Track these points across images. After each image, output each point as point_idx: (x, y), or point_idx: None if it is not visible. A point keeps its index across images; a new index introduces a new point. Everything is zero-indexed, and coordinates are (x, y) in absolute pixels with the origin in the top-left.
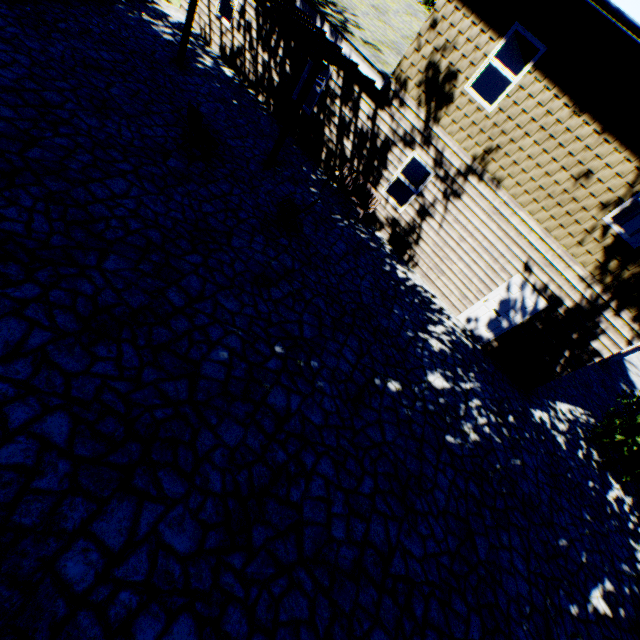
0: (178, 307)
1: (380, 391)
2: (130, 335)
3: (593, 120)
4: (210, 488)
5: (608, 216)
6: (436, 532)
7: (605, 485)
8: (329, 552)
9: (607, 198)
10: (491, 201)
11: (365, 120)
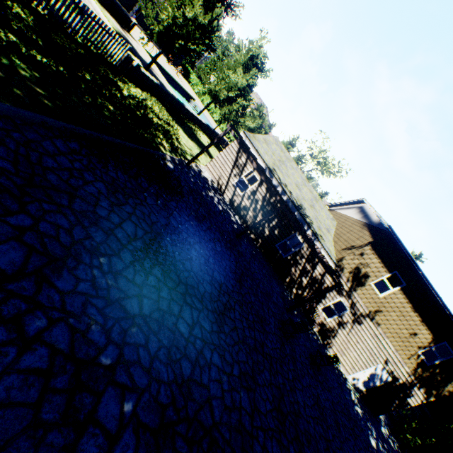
0: None
1: None
2: None
3: (419, 316)
4: None
5: (420, 351)
6: None
7: None
8: None
9: (420, 344)
10: (374, 330)
11: (317, 274)
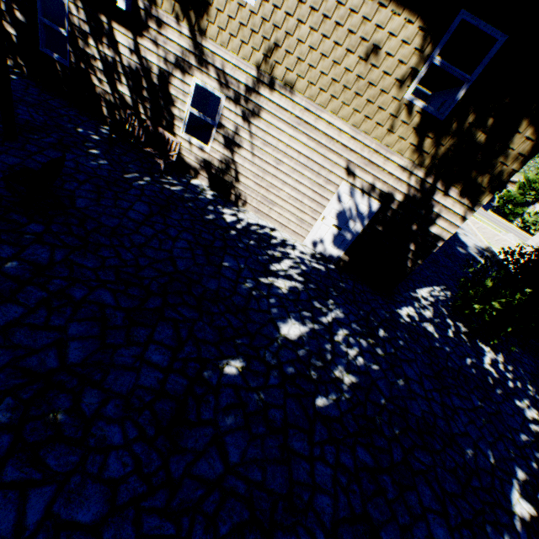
0: None
1: (214, 387)
2: None
3: None
4: None
5: (408, 92)
6: None
7: (479, 354)
8: None
9: (402, 72)
10: (291, 111)
11: (129, 55)
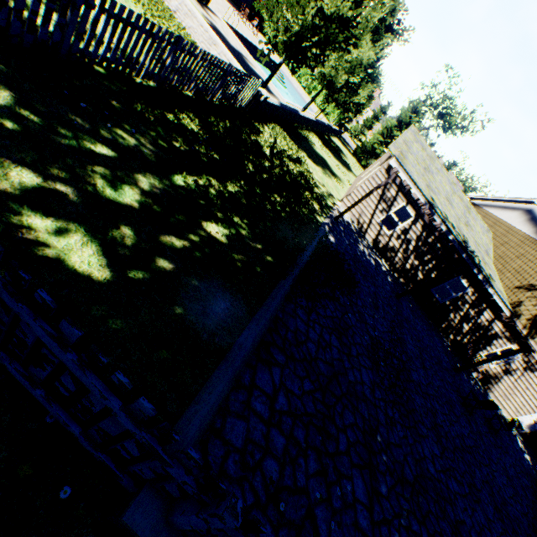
0: None
1: None
2: None
3: None
4: None
5: None
6: None
7: None
8: None
9: None
10: None
11: (483, 320)
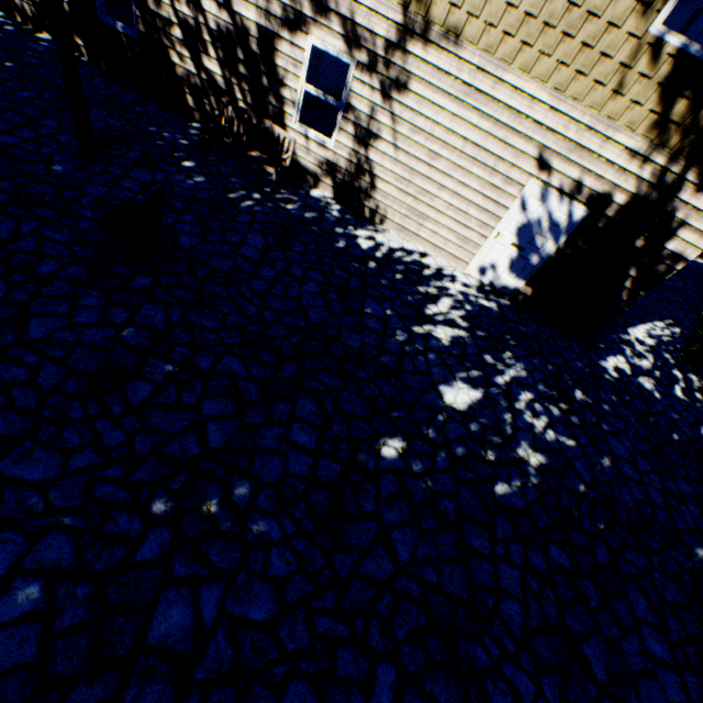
0: None
1: (371, 473)
2: None
3: None
4: None
5: (657, 22)
6: (522, 689)
7: None
8: None
9: None
10: (456, 74)
11: (216, 11)
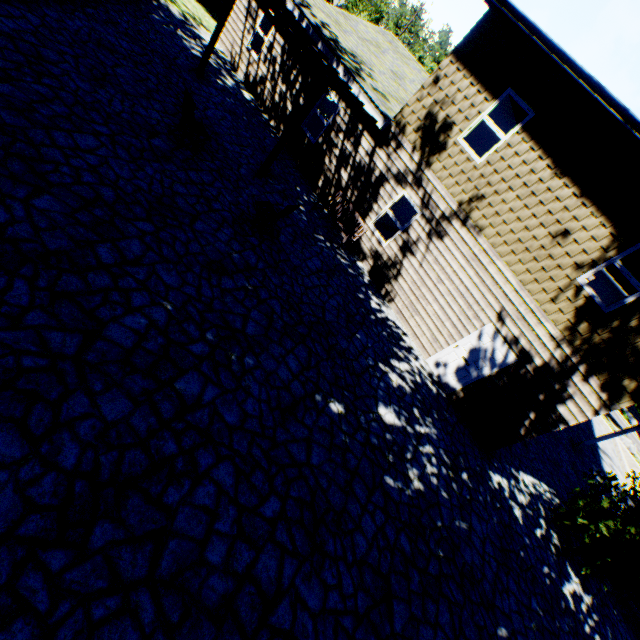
0: (105, 263)
1: (319, 409)
2: (31, 273)
3: (573, 183)
4: (58, 461)
5: (582, 277)
6: (345, 584)
7: (563, 575)
8: (193, 577)
9: (582, 259)
10: (471, 247)
11: (364, 155)
